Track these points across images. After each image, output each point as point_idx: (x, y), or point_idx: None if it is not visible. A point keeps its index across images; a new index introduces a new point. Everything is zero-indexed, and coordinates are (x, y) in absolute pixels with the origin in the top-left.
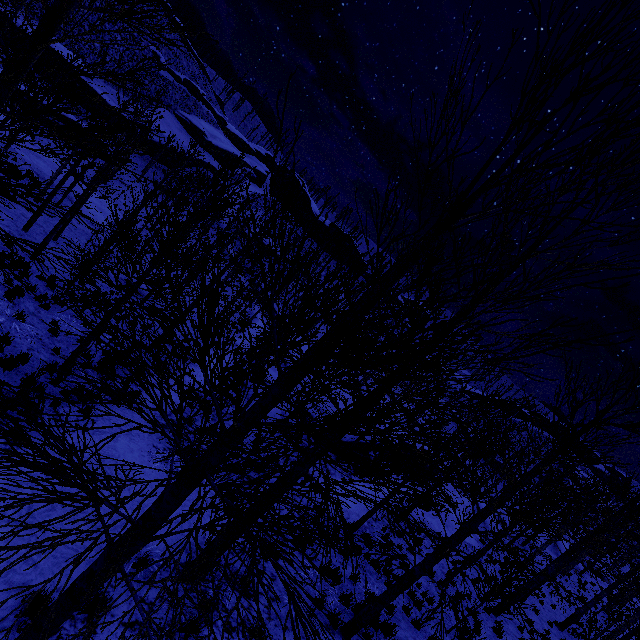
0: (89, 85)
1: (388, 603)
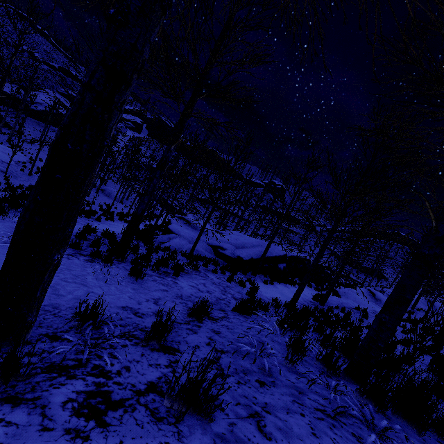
0: None
1: (410, 300)
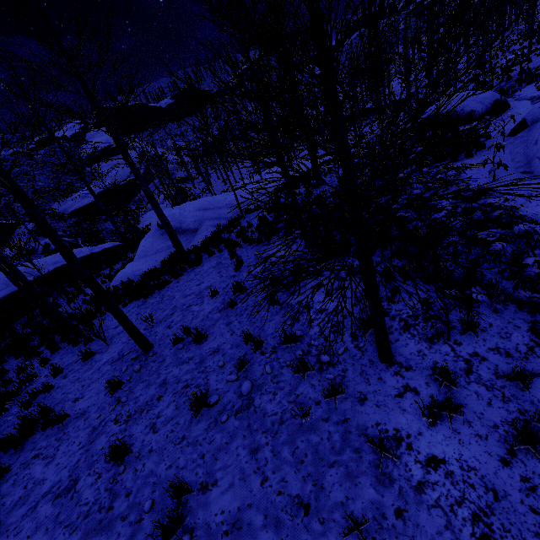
0: (123, 184)
1: None
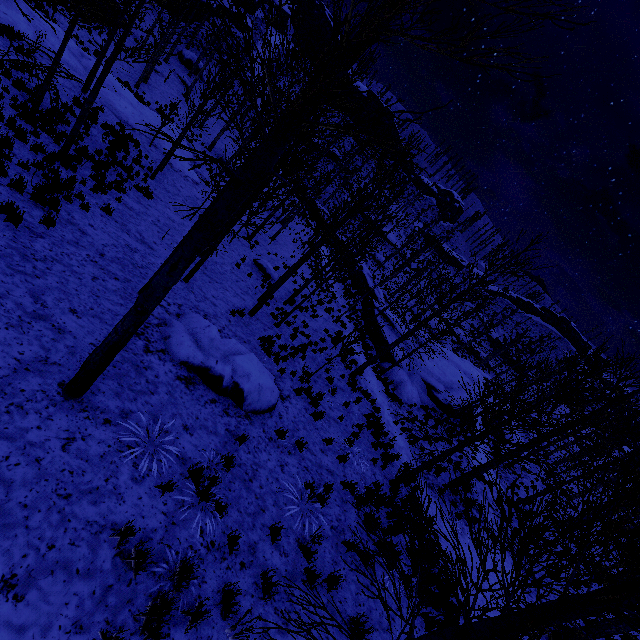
0: None
1: None
